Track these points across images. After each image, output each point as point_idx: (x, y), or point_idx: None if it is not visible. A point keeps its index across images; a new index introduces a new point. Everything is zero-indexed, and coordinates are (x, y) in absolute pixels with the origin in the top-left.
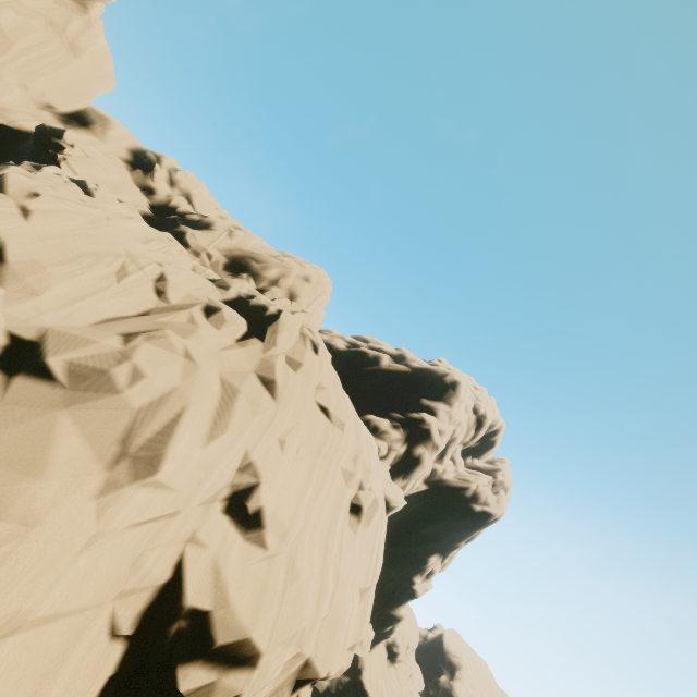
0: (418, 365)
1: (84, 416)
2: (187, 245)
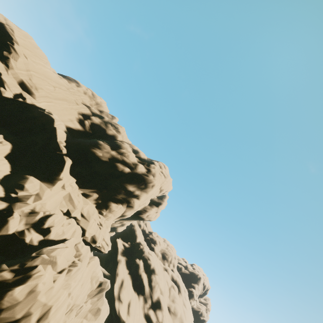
0: (191, 270)
1: (178, 320)
2: (155, 253)
